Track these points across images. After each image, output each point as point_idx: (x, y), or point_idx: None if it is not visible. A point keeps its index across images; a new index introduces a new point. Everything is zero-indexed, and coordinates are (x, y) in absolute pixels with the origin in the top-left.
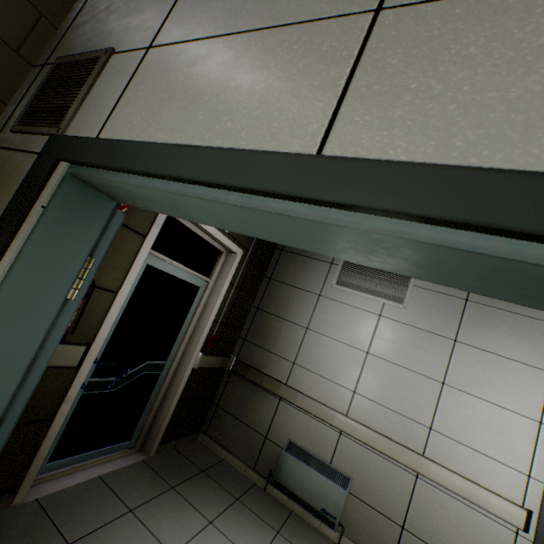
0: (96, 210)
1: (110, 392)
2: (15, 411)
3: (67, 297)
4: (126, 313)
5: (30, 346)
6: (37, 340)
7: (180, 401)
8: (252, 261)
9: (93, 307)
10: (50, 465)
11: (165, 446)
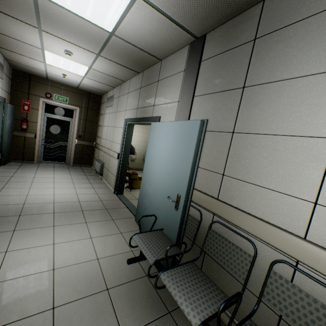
0: (1, 104)
1: (52, 148)
2: (5, 131)
3: (3, 115)
4: (47, 129)
5: (1, 122)
6: (1, 121)
7: (76, 153)
8: (87, 110)
9: (33, 126)
10: (43, 161)
11: (76, 165)
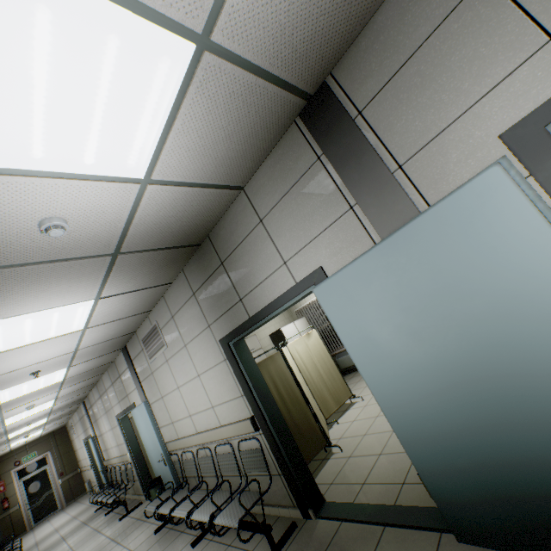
0: None
1: (40, 504)
2: None
3: None
4: (28, 491)
5: None
6: None
7: (66, 491)
8: (59, 447)
9: (15, 498)
10: (36, 523)
11: (71, 503)
